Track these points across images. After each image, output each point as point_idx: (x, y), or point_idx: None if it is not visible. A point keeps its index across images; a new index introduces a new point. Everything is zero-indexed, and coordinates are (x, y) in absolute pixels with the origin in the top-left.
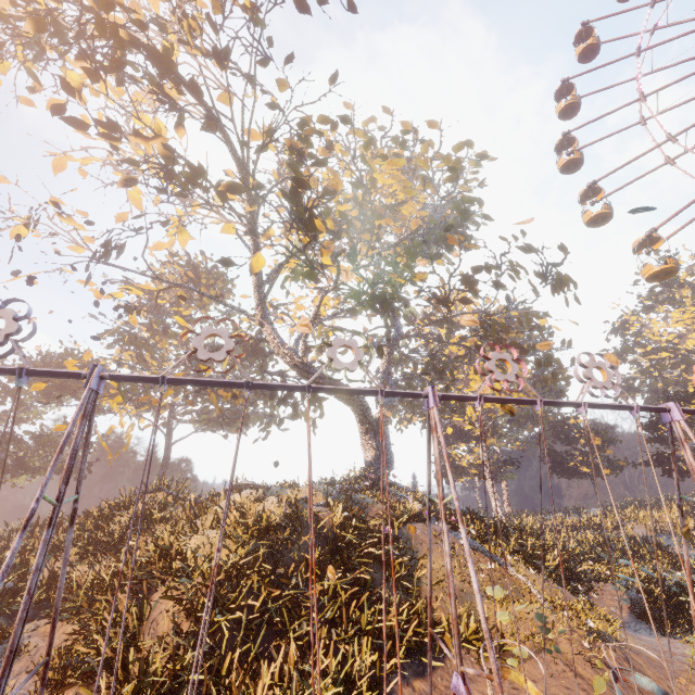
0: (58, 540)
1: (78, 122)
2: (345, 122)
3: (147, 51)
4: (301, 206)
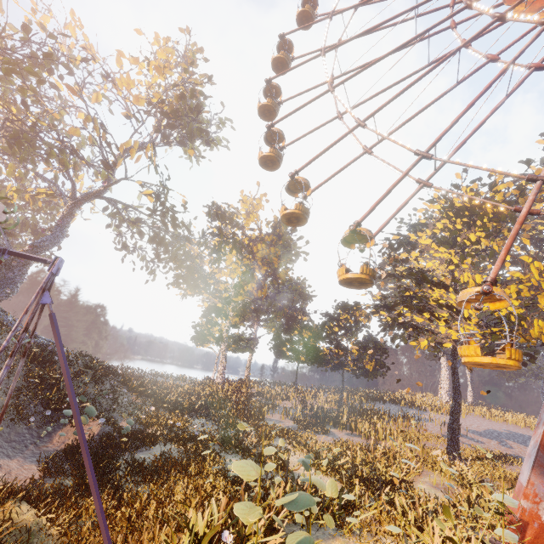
0: None
1: None
2: None
3: None
4: None
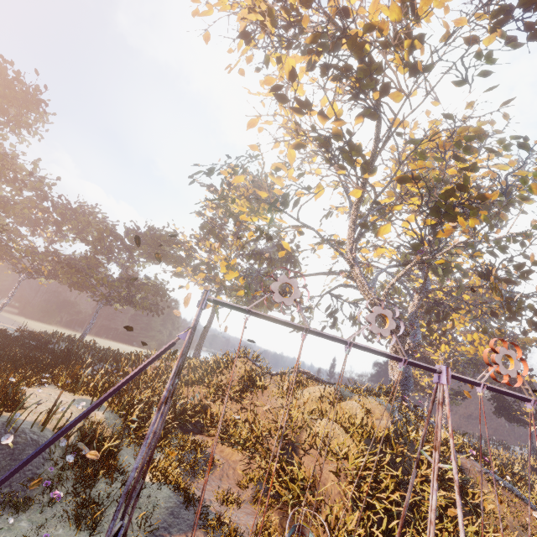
0: (190, 376)
1: (283, 98)
2: (522, 148)
3: (362, 57)
4: (451, 203)
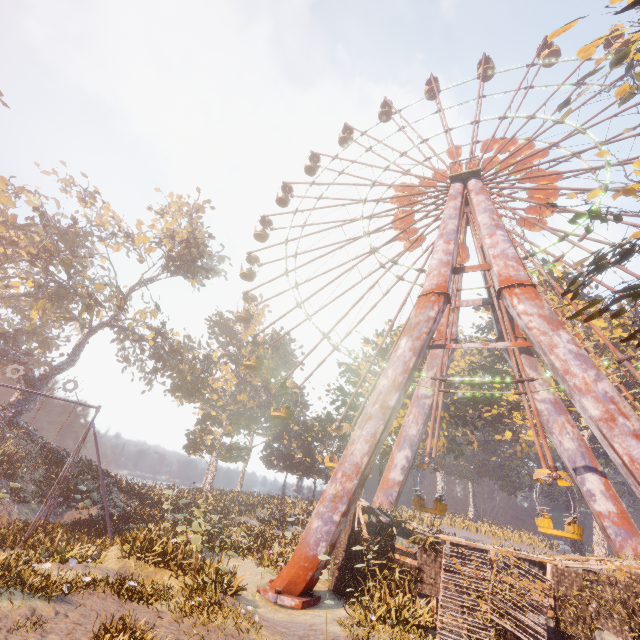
0: None
1: None
2: None
3: None
4: None
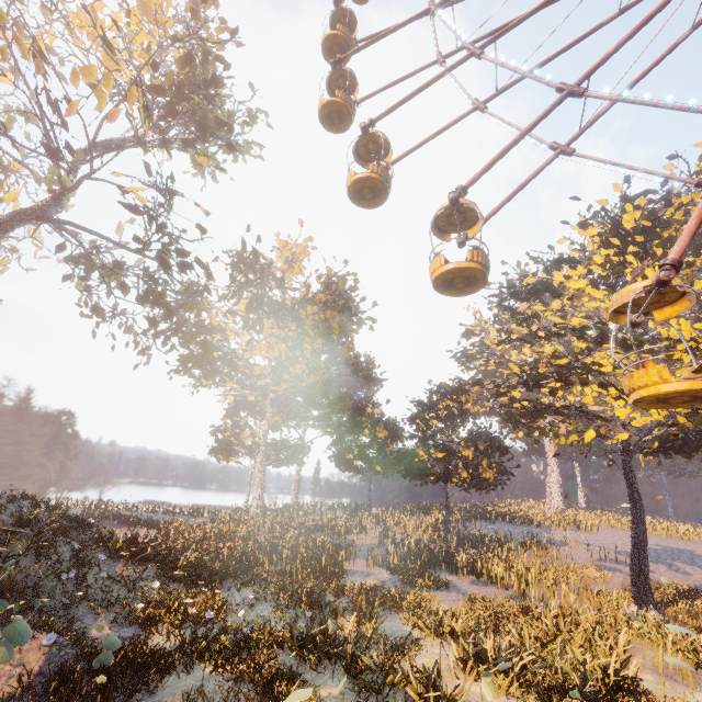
0: None
1: None
2: None
3: None
4: None
